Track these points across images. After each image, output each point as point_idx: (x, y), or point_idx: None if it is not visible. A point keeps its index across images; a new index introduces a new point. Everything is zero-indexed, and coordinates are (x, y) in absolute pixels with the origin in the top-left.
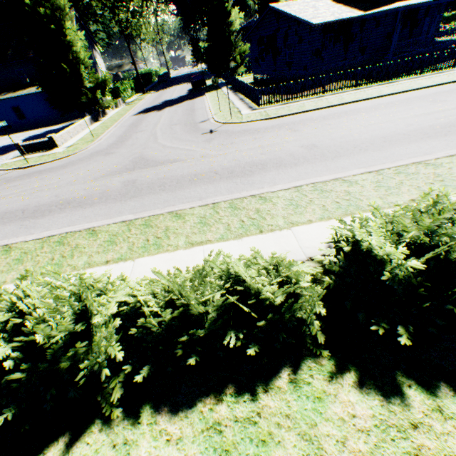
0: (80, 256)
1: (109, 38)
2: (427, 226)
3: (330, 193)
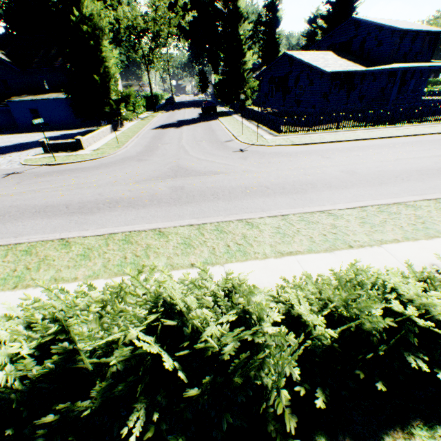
0: (156, 257)
1: (127, 61)
2: None
3: (401, 215)
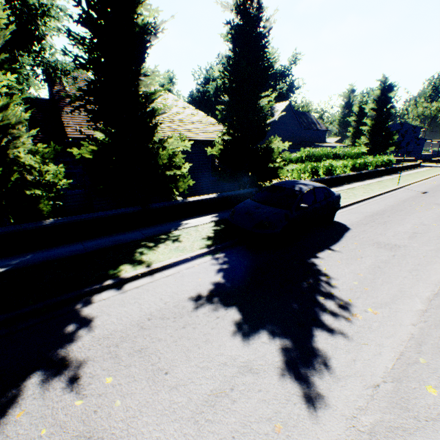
0: None
1: None
2: None
3: None
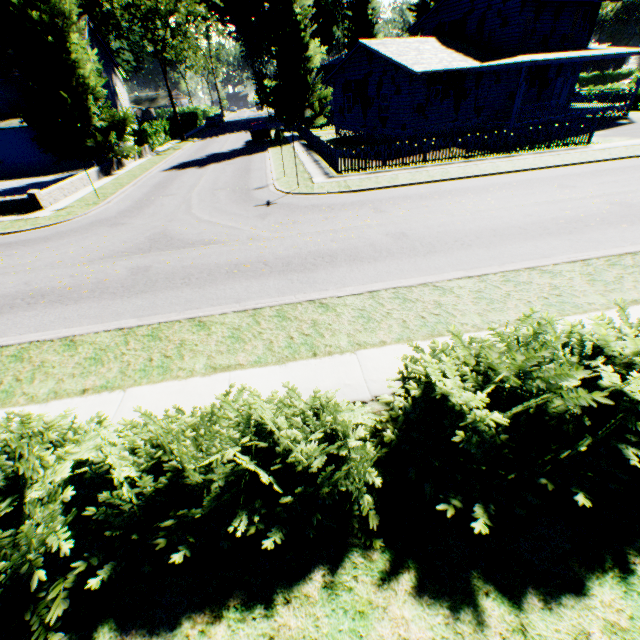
0: (44, 381)
1: (138, 60)
2: (518, 366)
3: (416, 303)
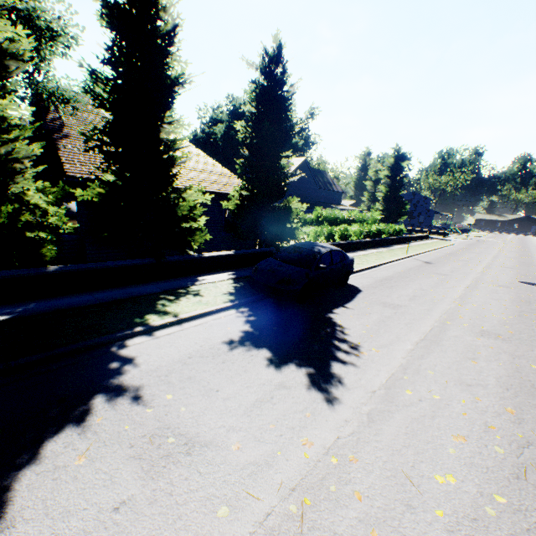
0: None
1: None
2: None
3: None
